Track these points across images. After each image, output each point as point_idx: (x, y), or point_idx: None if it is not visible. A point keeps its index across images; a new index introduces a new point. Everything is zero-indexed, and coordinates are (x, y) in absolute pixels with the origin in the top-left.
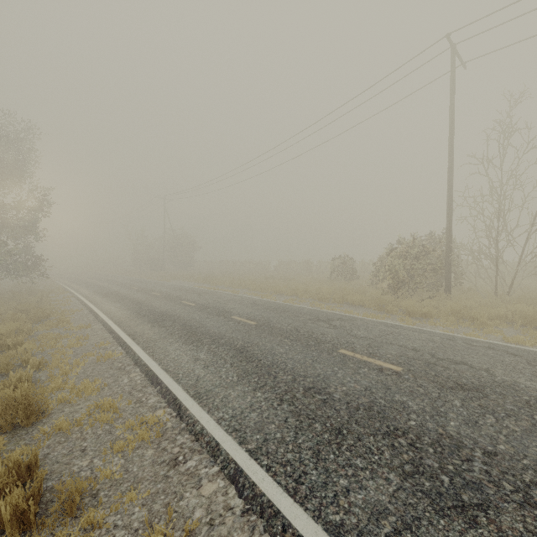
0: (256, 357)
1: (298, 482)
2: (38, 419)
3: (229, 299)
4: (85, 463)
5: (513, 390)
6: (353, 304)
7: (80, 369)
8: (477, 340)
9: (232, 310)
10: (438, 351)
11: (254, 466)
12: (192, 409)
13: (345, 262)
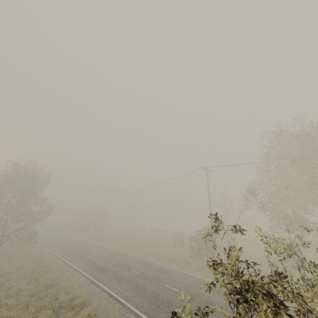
0: (140, 288)
1: (149, 315)
2: (86, 307)
3: (128, 259)
4: (104, 315)
5: (201, 296)
6: (178, 262)
7: (85, 293)
8: (207, 280)
9: (130, 266)
10: (192, 285)
11: (141, 313)
12: (125, 303)
13: (180, 236)
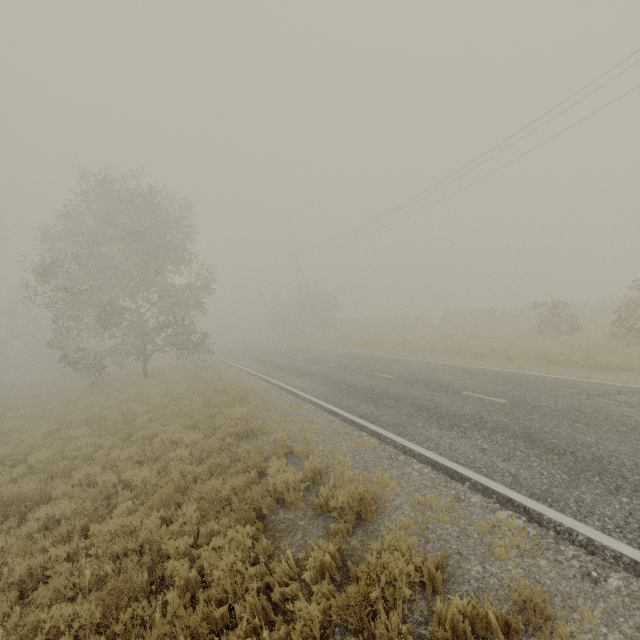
0: (562, 449)
1: None
2: (376, 515)
3: (429, 369)
4: (478, 569)
5: None
6: (609, 368)
7: (348, 458)
8: None
9: (452, 384)
10: None
11: None
12: (549, 514)
13: (556, 308)
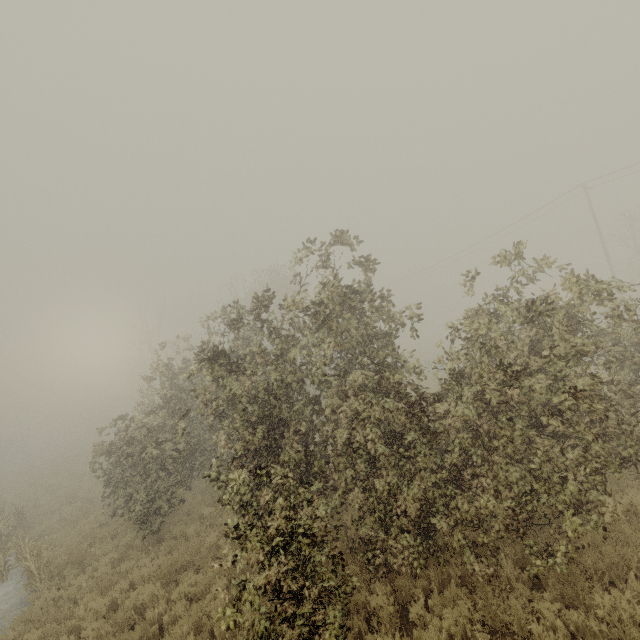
0: None
1: None
2: None
3: None
4: None
5: None
6: None
7: None
8: None
9: None
10: None
11: None
12: None
13: None
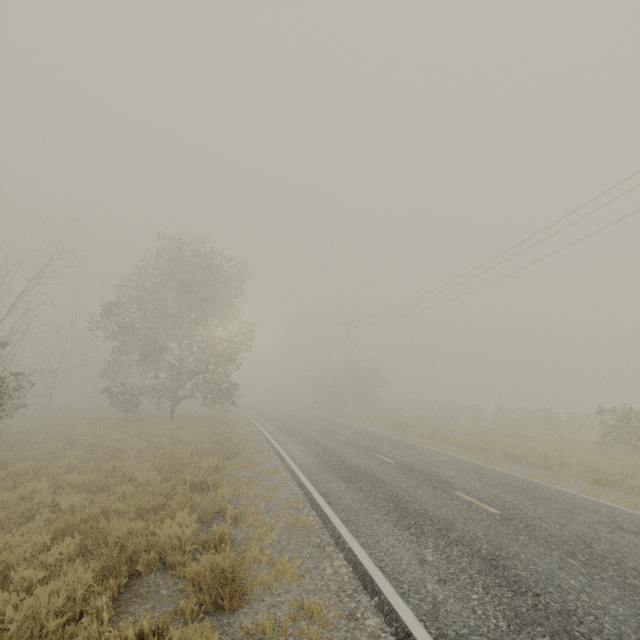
0: (526, 586)
1: None
2: (239, 606)
3: (439, 460)
4: None
5: None
6: None
7: (275, 535)
8: None
9: (450, 480)
10: None
11: None
12: None
13: (628, 418)
